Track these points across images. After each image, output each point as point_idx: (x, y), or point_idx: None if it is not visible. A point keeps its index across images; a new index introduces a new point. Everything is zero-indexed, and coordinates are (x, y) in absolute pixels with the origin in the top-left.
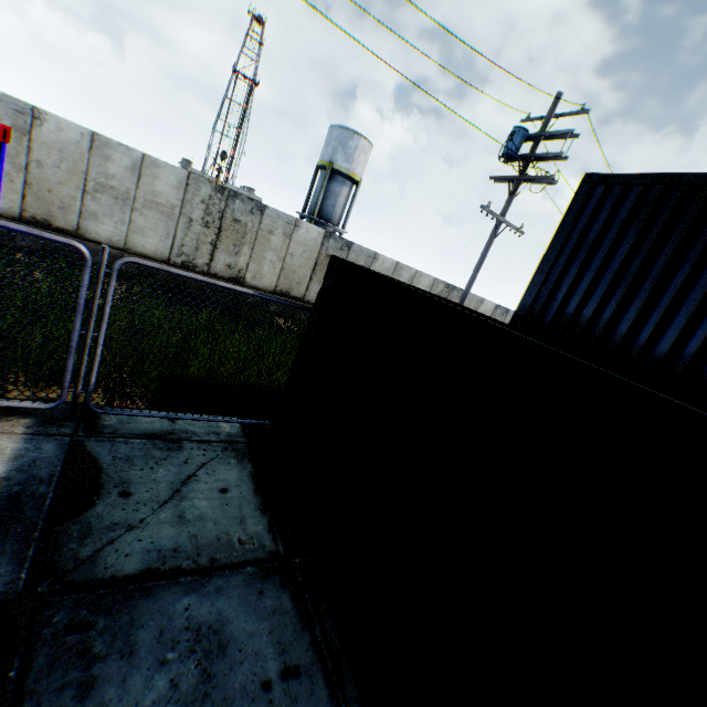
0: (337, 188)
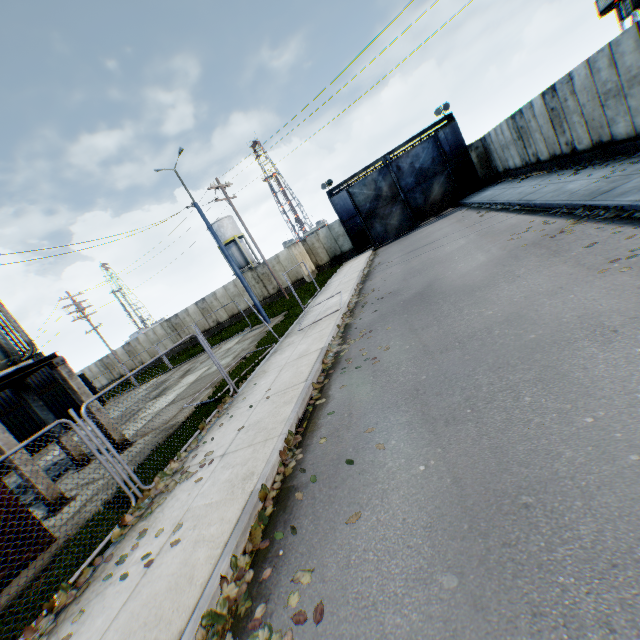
0: (230, 252)
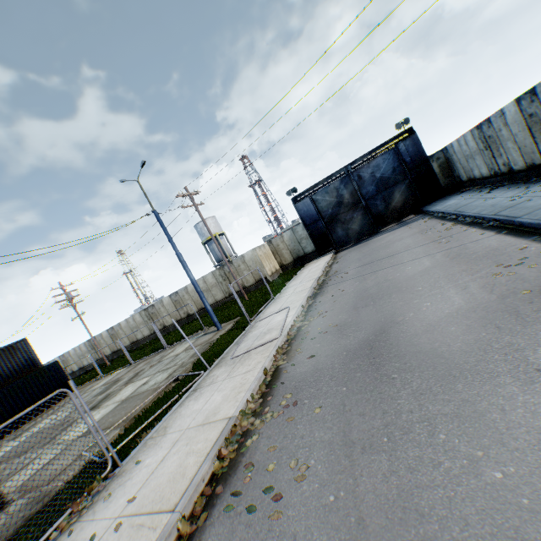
0: (211, 247)
